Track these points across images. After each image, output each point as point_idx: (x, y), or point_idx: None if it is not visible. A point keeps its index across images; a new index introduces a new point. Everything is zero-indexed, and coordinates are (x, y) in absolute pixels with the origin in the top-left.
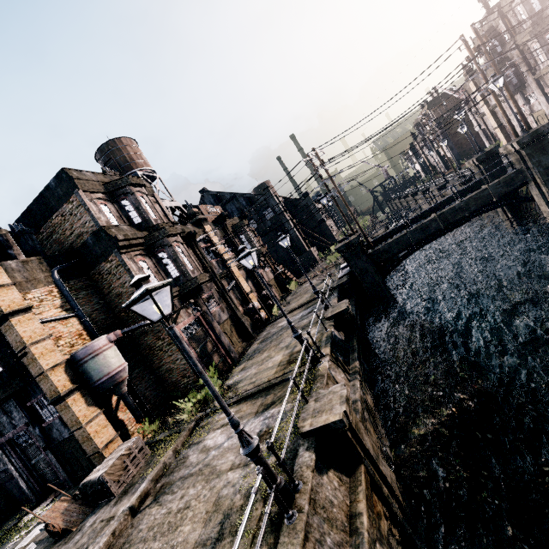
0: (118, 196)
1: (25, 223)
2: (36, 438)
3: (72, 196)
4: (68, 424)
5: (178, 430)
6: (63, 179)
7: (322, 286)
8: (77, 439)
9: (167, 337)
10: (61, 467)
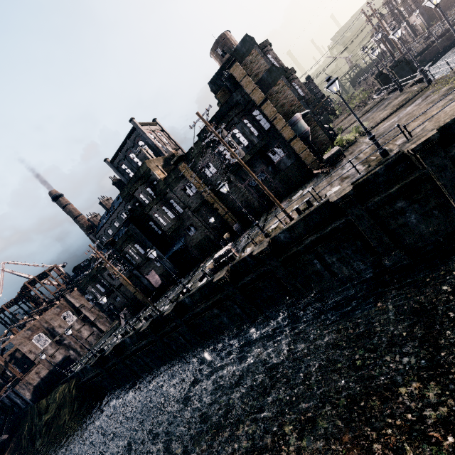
0: (265, 52)
1: (218, 78)
2: (268, 174)
3: (252, 50)
4: (296, 151)
5: (352, 143)
6: (246, 41)
7: (367, 108)
8: (301, 158)
9: (313, 123)
10: (282, 186)
